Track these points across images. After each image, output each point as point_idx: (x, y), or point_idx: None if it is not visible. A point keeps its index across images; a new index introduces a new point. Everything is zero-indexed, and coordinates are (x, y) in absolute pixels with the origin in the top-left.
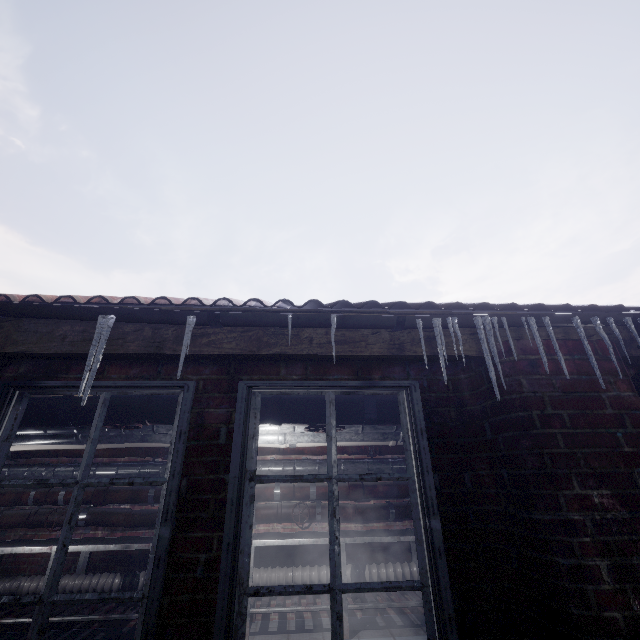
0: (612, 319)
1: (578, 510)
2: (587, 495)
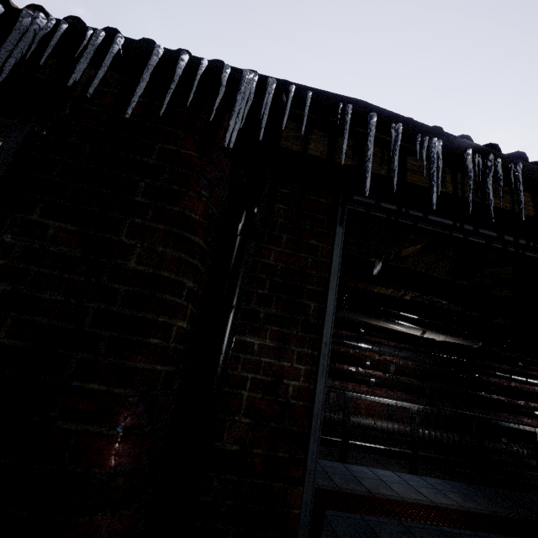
0: (204, 60)
1: (16, 234)
2: (43, 224)
